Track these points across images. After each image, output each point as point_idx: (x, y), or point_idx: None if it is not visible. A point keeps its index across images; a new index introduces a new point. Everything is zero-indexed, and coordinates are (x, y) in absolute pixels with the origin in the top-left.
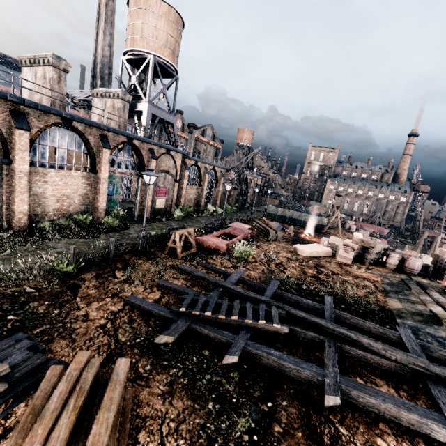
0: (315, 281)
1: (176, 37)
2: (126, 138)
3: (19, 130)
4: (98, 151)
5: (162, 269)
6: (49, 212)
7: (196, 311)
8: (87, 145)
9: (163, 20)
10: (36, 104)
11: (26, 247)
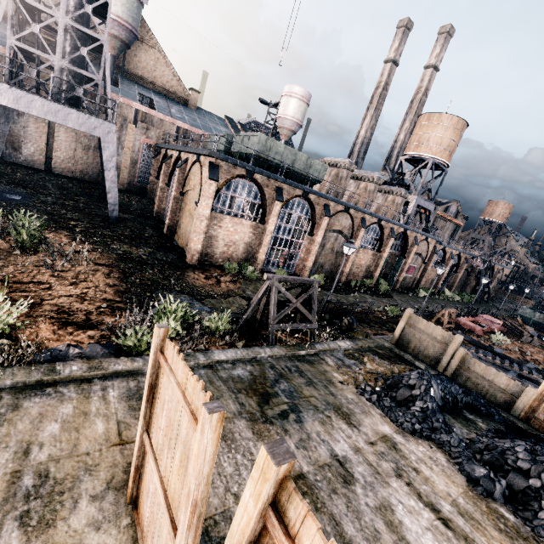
0: None
1: (457, 141)
2: (403, 229)
3: (362, 228)
4: (386, 238)
5: None
6: (351, 274)
7: (481, 354)
8: (382, 234)
9: (450, 130)
10: (374, 215)
11: (355, 294)
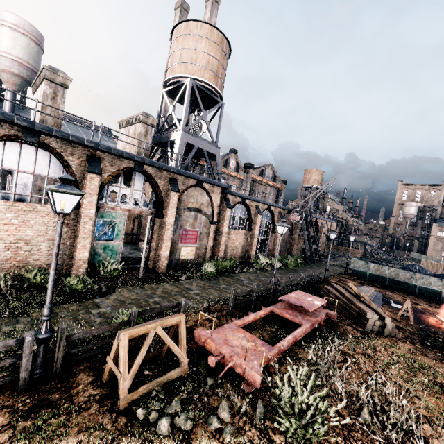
0: None
1: (220, 59)
2: (133, 162)
3: None
4: (84, 178)
5: None
6: None
7: None
8: (66, 169)
9: (204, 42)
10: None
11: None
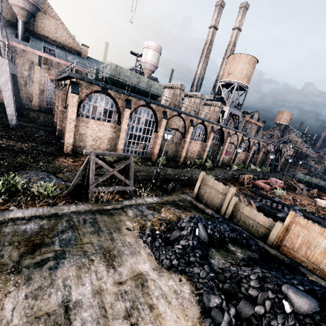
0: (324, 216)
1: (252, 71)
2: (220, 127)
3: (191, 127)
4: (209, 133)
5: (239, 189)
6: (187, 157)
7: (263, 202)
8: (206, 130)
9: (247, 64)
10: (198, 117)
11: (188, 169)
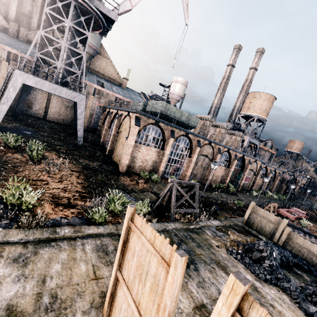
0: None
1: (270, 107)
2: (242, 155)
3: (219, 154)
4: (232, 160)
5: None
6: (212, 180)
7: (296, 232)
8: (230, 158)
9: (266, 101)
10: (225, 146)
11: (215, 192)
